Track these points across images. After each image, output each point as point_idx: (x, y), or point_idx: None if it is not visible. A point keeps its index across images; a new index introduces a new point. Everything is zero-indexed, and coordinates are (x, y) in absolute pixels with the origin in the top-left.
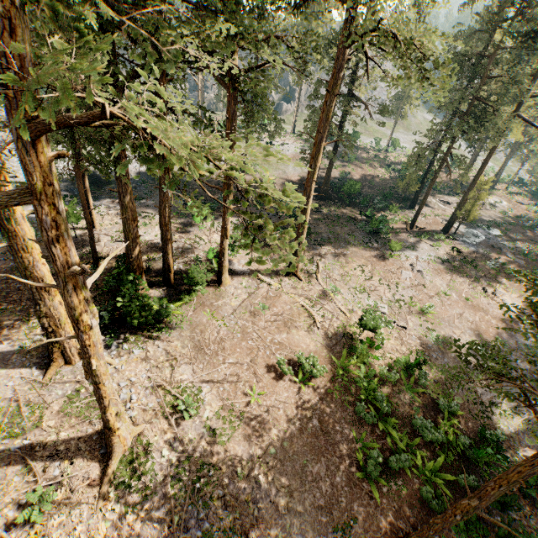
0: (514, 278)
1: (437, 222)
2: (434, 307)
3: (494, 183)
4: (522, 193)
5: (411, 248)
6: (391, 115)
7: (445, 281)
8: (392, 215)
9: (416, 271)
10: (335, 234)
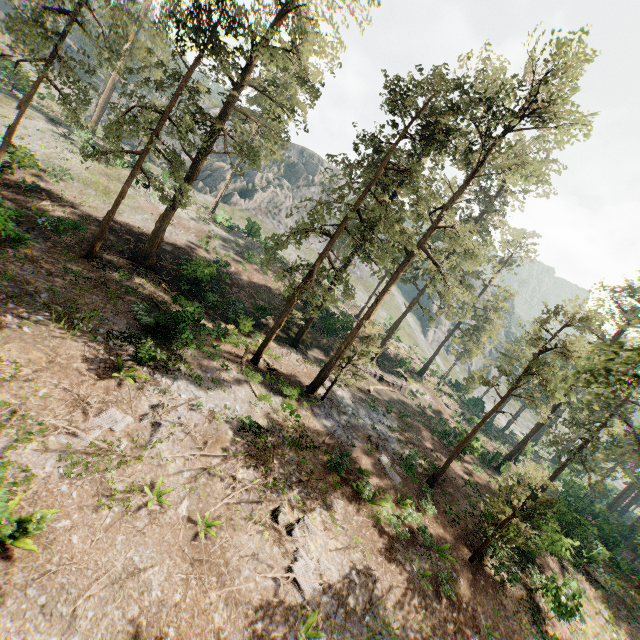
0: (364, 504)
1: (314, 376)
2: (33, 526)
3: (425, 371)
4: (453, 396)
5: (206, 382)
6: (335, 247)
7: (202, 465)
8: (247, 337)
9: (150, 423)
10: (63, 299)
